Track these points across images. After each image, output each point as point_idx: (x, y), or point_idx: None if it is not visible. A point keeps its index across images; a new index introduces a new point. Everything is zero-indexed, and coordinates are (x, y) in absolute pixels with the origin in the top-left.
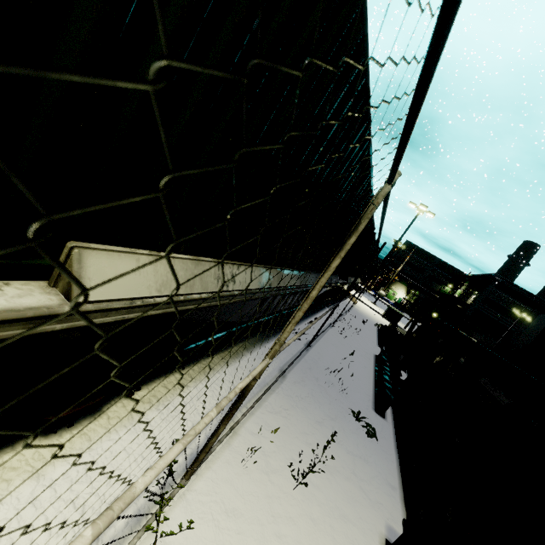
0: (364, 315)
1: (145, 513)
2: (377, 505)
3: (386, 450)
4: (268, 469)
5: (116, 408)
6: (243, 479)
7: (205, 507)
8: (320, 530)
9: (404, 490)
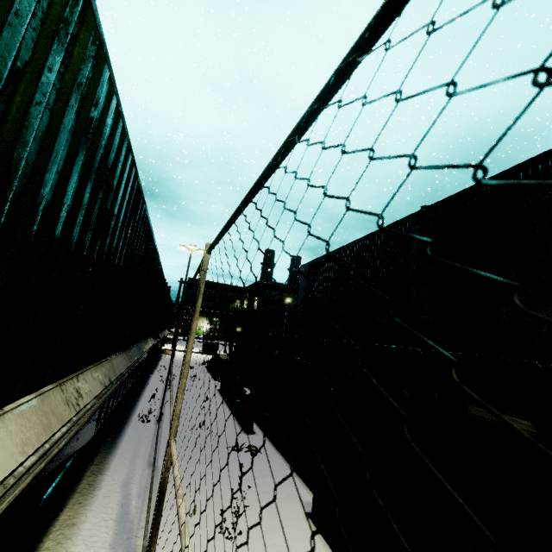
0: None
1: None
2: (289, 497)
3: (270, 455)
4: None
5: None
6: None
7: None
8: None
9: (296, 471)
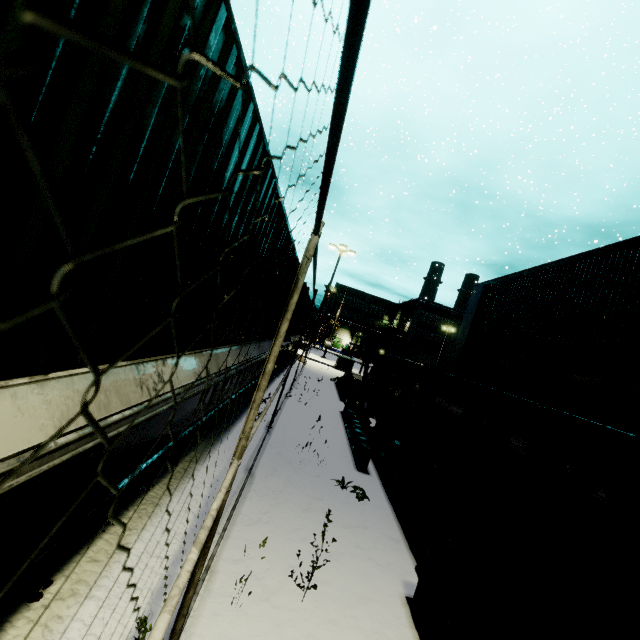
0: (318, 373)
1: None
2: (389, 567)
3: (379, 505)
4: (267, 594)
5: (15, 631)
6: (241, 624)
7: None
8: (344, 629)
9: (407, 538)
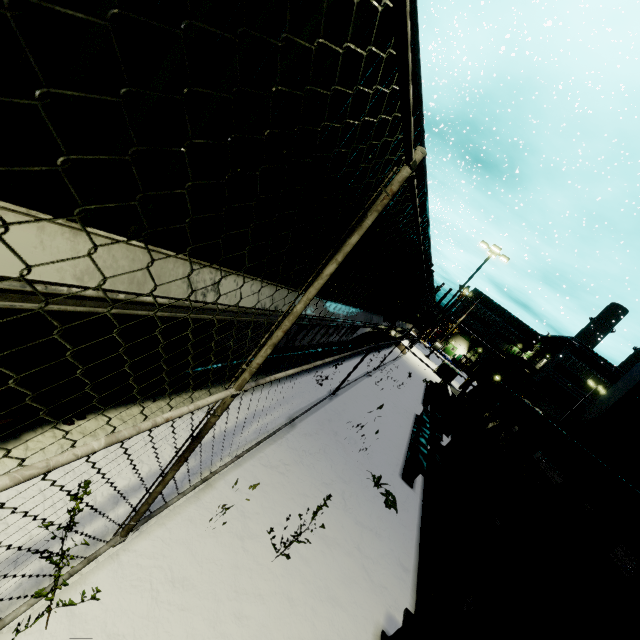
0: (413, 368)
1: (51, 573)
2: (380, 589)
3: (406, 524)
4: (244, 534)
5: (42, 437)
6: (207, 543)
7: (144, 572)
8: (297, 614)
9: (418, 574)
